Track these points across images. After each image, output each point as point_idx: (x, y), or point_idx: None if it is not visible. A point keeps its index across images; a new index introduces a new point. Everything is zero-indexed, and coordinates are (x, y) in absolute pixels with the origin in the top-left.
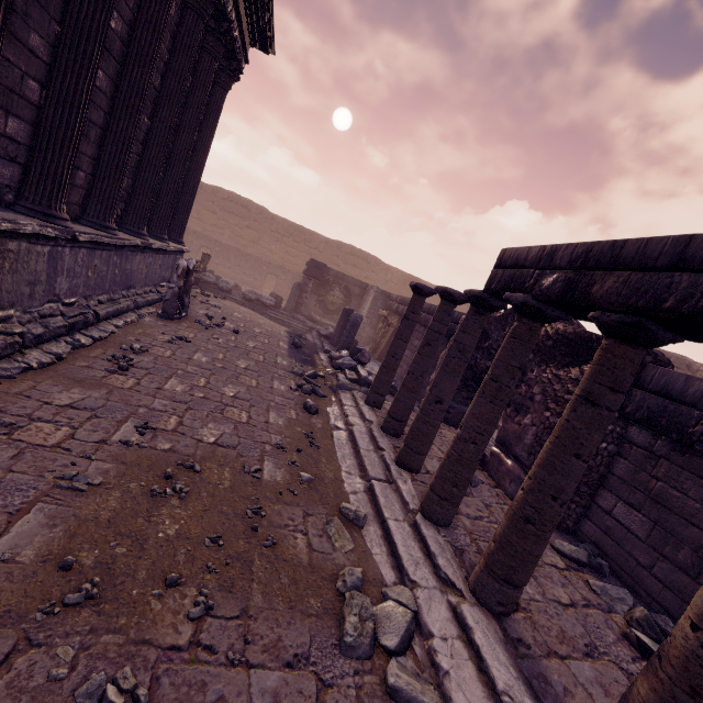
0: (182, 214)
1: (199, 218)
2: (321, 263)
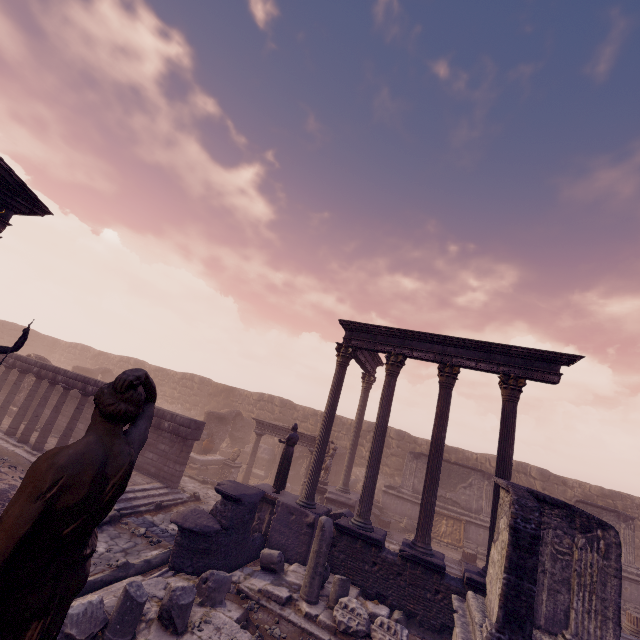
0: None
1: None
2: None
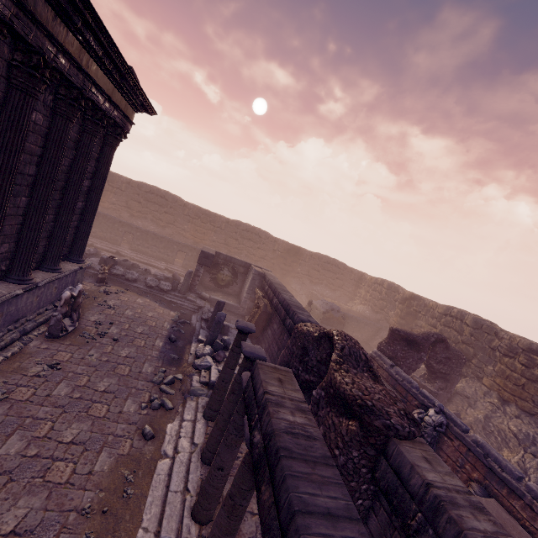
0: (81, 240)
1: (127, 206)
2: (209, 254)
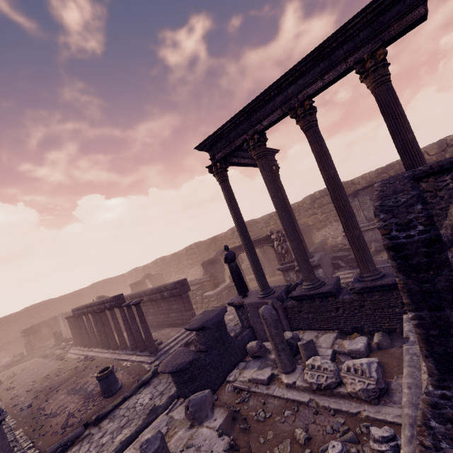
0: None
1: None
2: (29, 327)
